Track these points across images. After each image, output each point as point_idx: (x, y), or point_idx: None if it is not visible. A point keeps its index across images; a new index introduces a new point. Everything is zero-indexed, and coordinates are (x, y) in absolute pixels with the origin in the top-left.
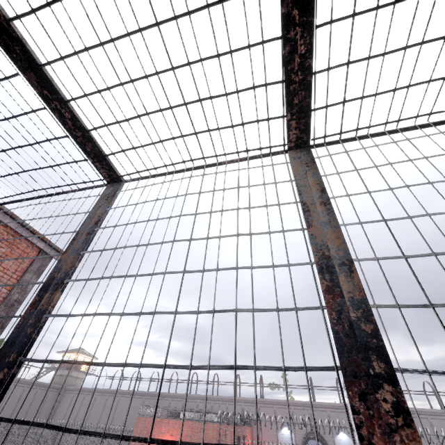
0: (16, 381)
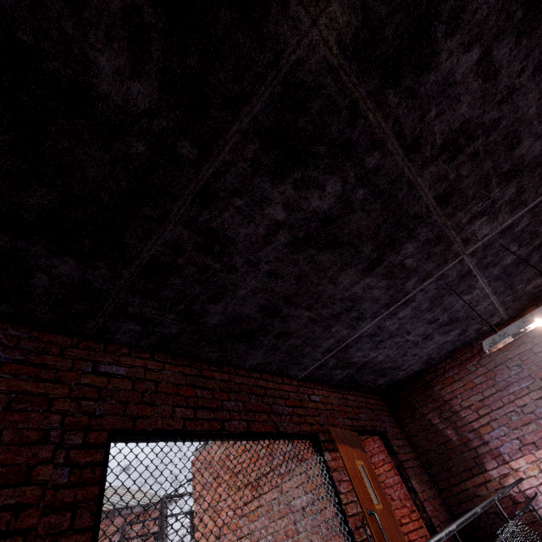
0: None
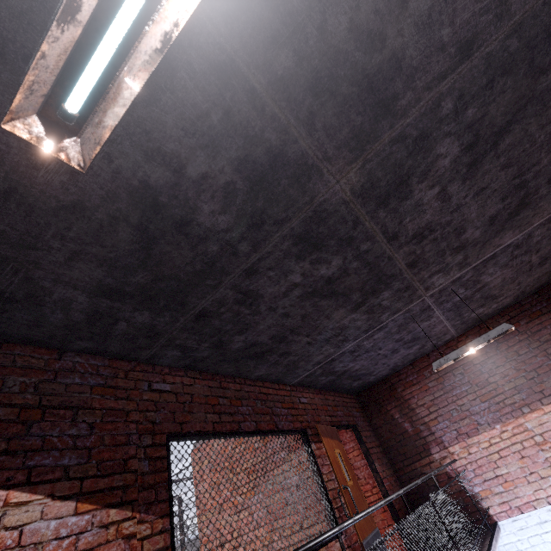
0: (190, 543)
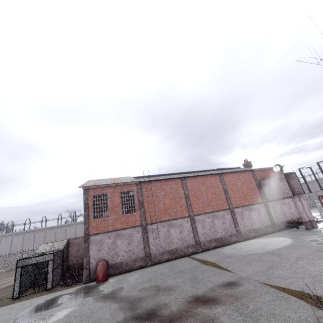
0: None
